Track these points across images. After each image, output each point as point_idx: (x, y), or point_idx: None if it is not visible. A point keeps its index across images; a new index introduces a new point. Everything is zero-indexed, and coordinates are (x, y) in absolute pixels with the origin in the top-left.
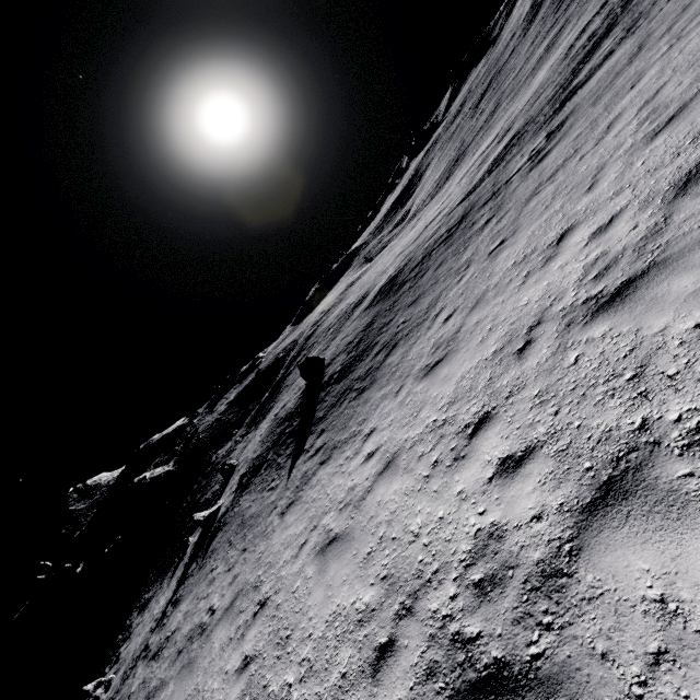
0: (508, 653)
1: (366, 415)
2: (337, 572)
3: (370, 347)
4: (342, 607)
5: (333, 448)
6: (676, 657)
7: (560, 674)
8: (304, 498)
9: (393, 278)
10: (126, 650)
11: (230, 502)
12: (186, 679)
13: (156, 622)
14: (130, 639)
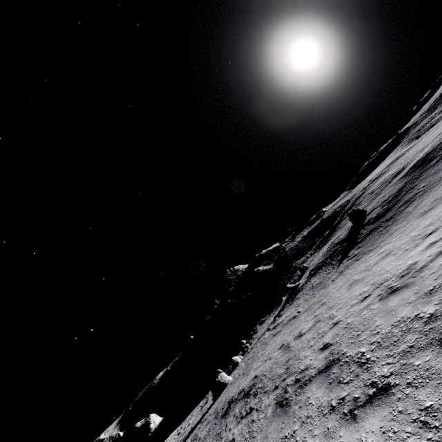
0: (401, 285)
1: (385, 238)
2: (355, 288)
3: (397, 202)
4: (355, 294)
5: (363, 254)
6: (436, 271)
7: (411, 283)
8: (345, 273)
9: (426, 155)
10: (256, 335)
11: (304, 281)
12: (290, 327)
13: (271, 323)
14: (257, 332)
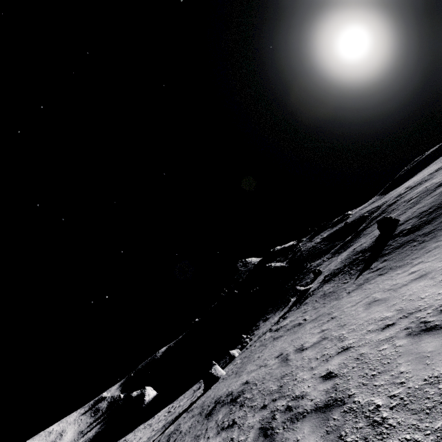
0: (441, 323)
1: (419, 255)
2: (375, 309)
3: (440, 215)
4: (374, 317)
5: (389, 269)
6: None
7: None
8: (364, 287)
9: None
10: (257, 332)
11: (316, 286)
12: (292, 335)
13: (274, 323)
14: (259, 329)
